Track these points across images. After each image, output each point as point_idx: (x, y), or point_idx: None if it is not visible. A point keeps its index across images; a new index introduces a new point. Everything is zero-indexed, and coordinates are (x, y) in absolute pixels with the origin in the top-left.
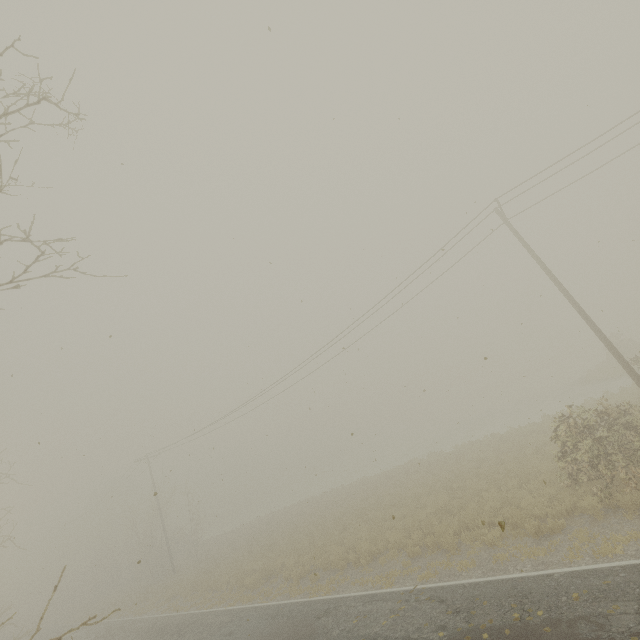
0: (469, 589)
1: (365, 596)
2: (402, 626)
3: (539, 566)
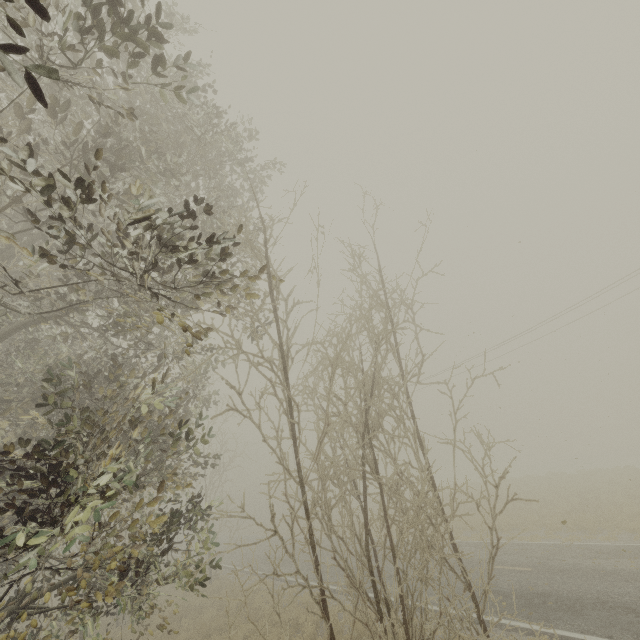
0: (614, 546)
1: (516, 543)
2: (559, 555)
3: None
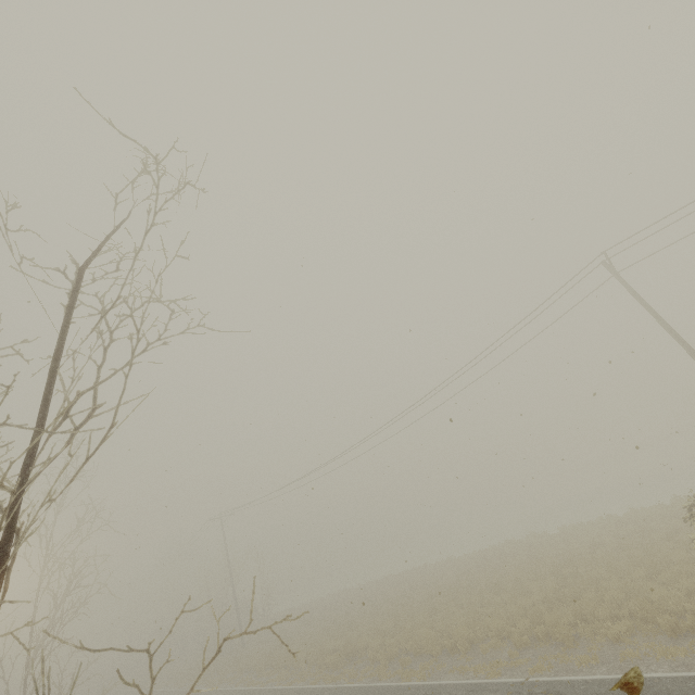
0: (593, 686)
1: (468, 685)
2: None
3: (679, 667)
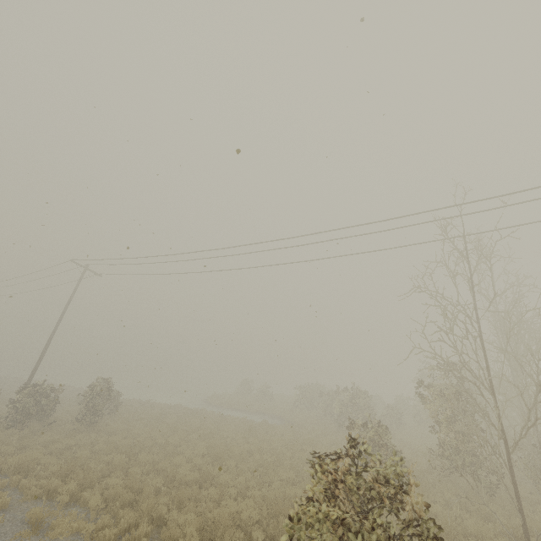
0: None
1: None
2: None
3: None
